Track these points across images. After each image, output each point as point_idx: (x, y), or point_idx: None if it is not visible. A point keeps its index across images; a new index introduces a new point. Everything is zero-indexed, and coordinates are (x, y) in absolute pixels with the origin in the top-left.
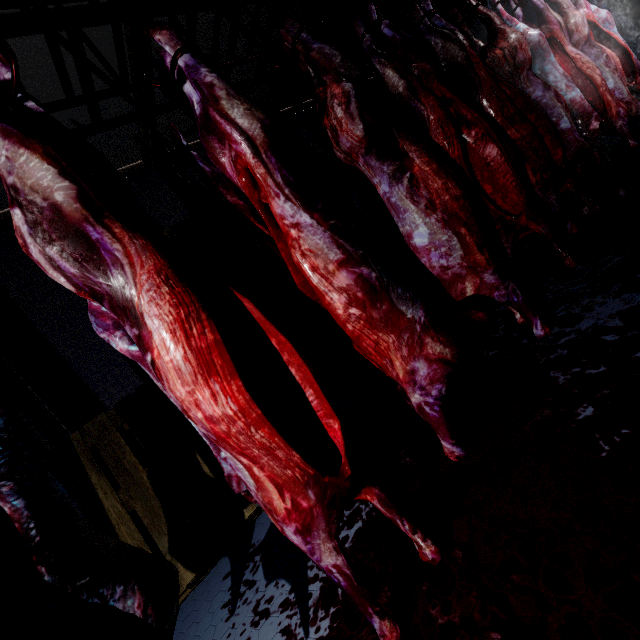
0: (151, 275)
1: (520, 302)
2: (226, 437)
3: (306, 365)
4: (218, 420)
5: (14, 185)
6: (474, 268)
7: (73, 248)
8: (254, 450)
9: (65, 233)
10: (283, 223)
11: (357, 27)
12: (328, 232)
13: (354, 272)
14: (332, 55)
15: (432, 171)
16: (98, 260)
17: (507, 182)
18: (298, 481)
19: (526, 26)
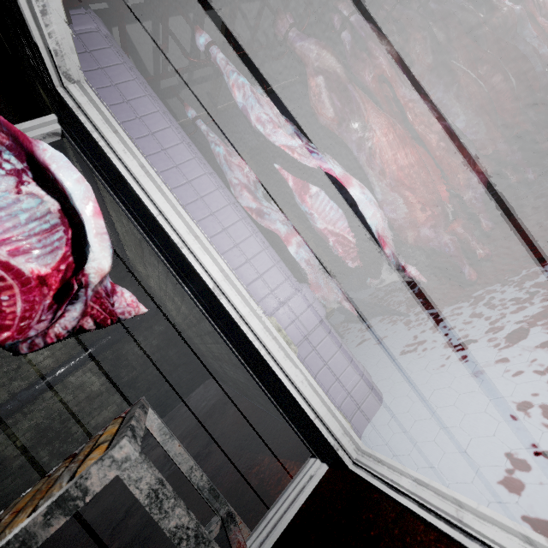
0: (372, 107)
1: (519, 160)
2: (403, 179)
3: (430, 158)
4: (404, 168)
5: (318, 67)
6: (492, 140)
7: (341, 94)
8: (417, 184)
9: (339, 87)
10: (403, 101)
11: (414, 3)
12: (429, 104)
13: (442, 125)
14: (415, 17)
15: (471, 82)
16: (350, 100)
17: (505, 99)
18: (433, 202)
19: (511, 3)
